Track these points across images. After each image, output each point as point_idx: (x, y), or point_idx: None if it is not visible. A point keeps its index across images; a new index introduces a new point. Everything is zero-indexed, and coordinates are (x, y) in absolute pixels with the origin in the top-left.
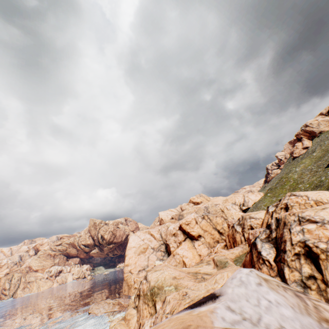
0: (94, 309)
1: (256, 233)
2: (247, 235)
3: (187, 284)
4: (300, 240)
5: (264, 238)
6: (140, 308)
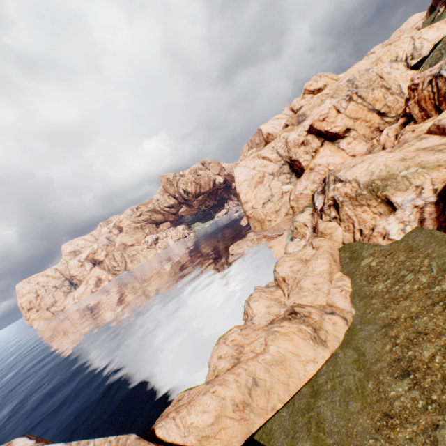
0: (236, 250)
1: None
2: None
3: (435, 158)
4: None
5: None
6: (347, 216)
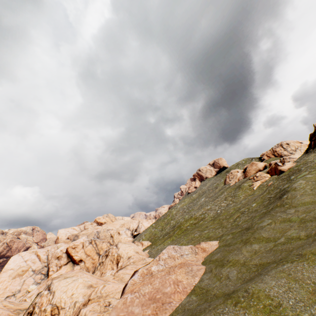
0: None
1: None
2: None
3: None
4: (36, 302)
5: None
6: None
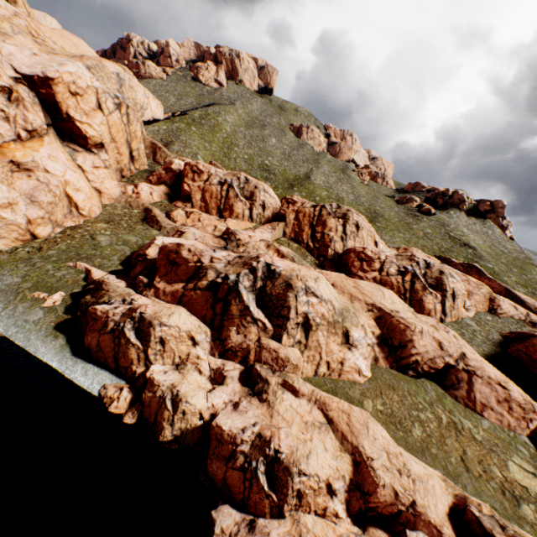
0: None
1: (381, 255)
2: (358, 248)
3: None
4: (452, 287)
5: (420, 273)
6: (318, 343)
